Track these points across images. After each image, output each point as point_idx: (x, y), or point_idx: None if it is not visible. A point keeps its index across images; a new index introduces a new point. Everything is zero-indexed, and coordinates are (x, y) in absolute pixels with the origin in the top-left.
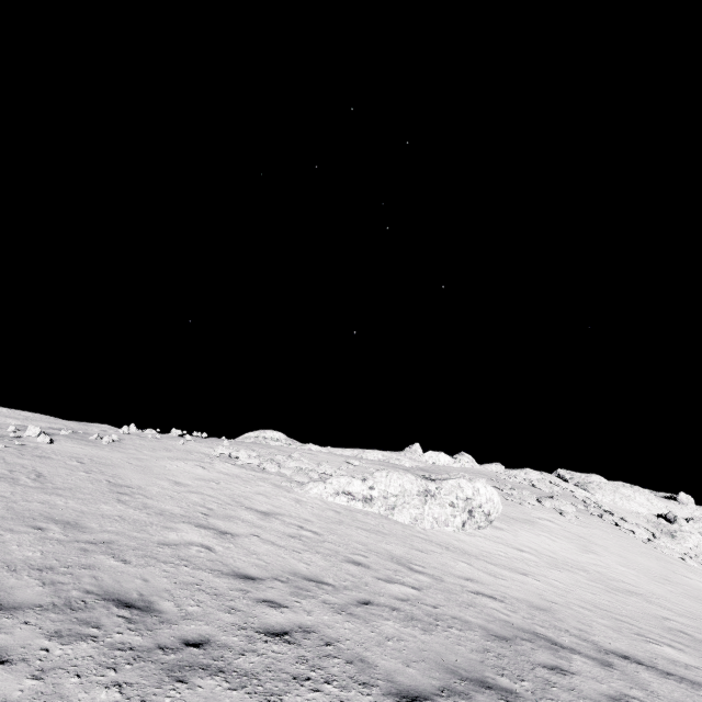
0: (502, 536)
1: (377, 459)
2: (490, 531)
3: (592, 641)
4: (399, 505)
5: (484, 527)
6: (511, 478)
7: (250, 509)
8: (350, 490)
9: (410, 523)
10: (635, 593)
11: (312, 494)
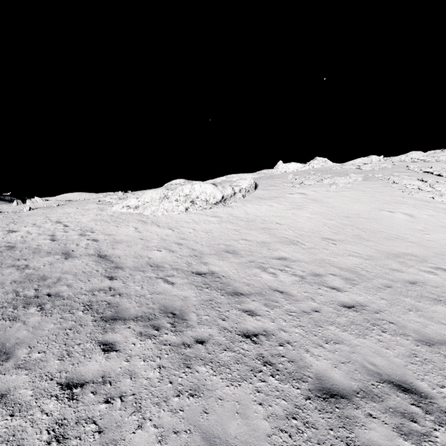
0: (220, 211)
1: (221, 180)
2: (215, 209)
3: (104, 251)
4: (148, 206)
5: (210, 208)
6: (341, 167)
7: (57, 222)
8: (129, 205)
9: (150, 214)
10: (267, 229)
11: (113, 210)
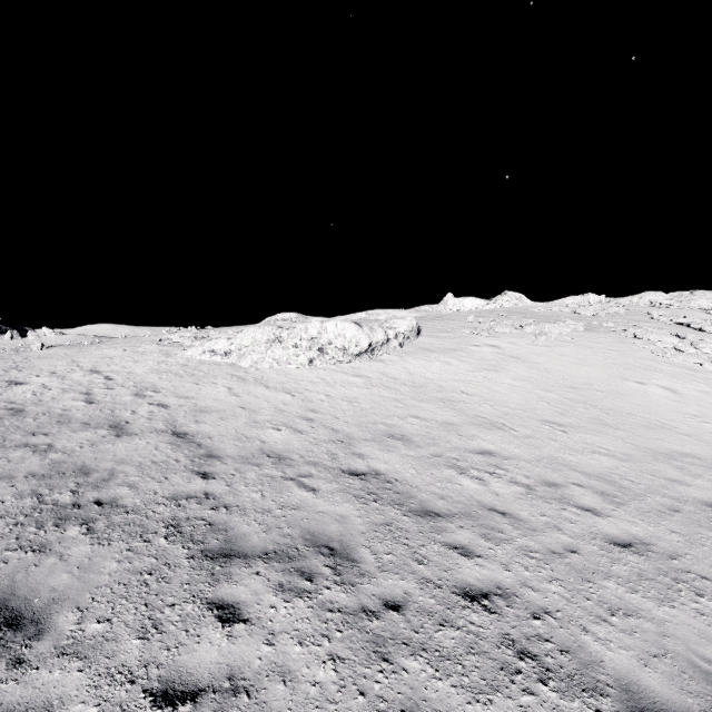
0: (365, 367)
1: (359, 318)
2: (357, 364)
3: (182, 426)
4: (247, 353)
5: (348, 361)
6: (547, 309)
7: (92, 371)
8: (214, 349)
9: (250, 366)
10: (448, 401)
11: (186, 356)
